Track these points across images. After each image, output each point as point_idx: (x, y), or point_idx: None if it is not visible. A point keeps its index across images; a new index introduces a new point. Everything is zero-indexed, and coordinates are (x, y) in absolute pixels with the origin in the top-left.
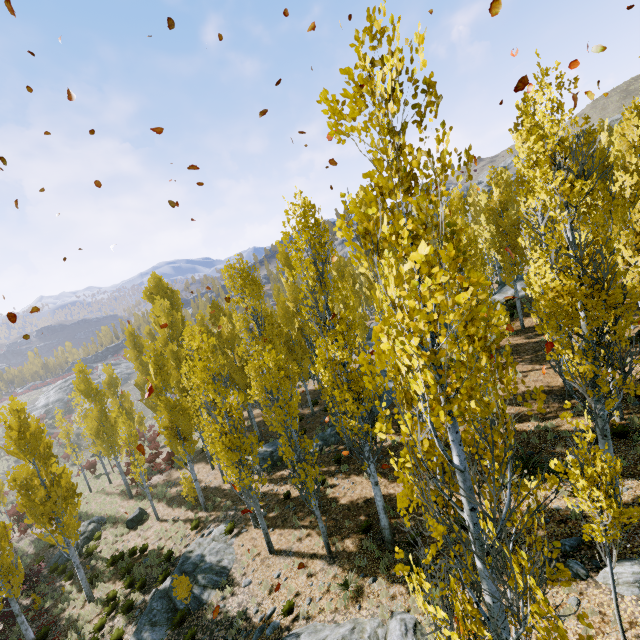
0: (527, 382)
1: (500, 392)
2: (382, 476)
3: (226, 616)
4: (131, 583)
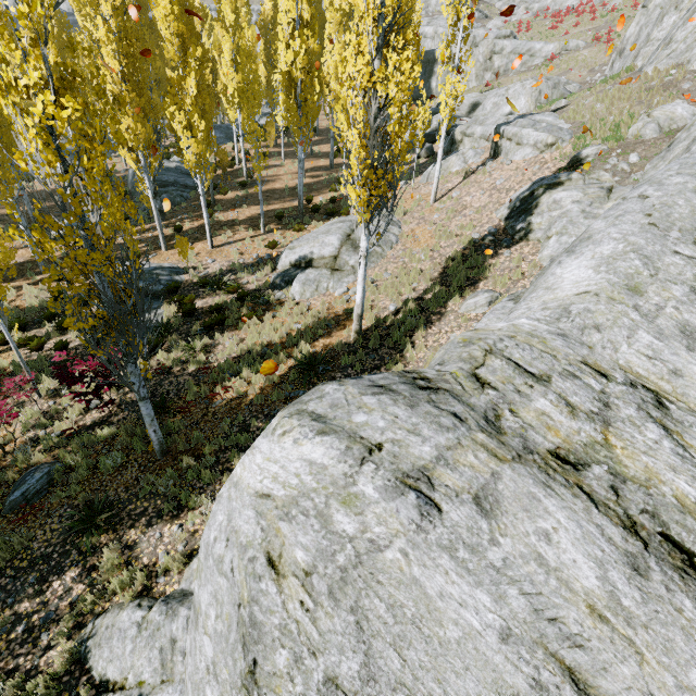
0: (305, 165)
1: (293, 170)
2: (258, 205)
3: (221, 270)
4: (20, 327)
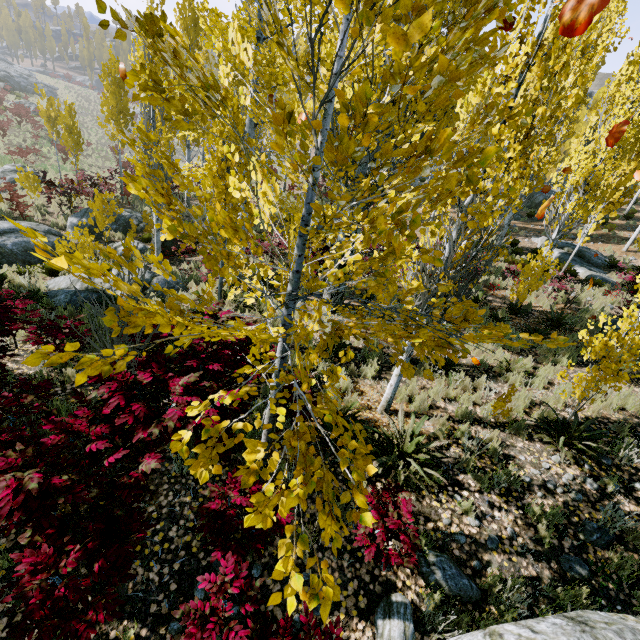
0: None
1: None
2: None
3: None
4: None
